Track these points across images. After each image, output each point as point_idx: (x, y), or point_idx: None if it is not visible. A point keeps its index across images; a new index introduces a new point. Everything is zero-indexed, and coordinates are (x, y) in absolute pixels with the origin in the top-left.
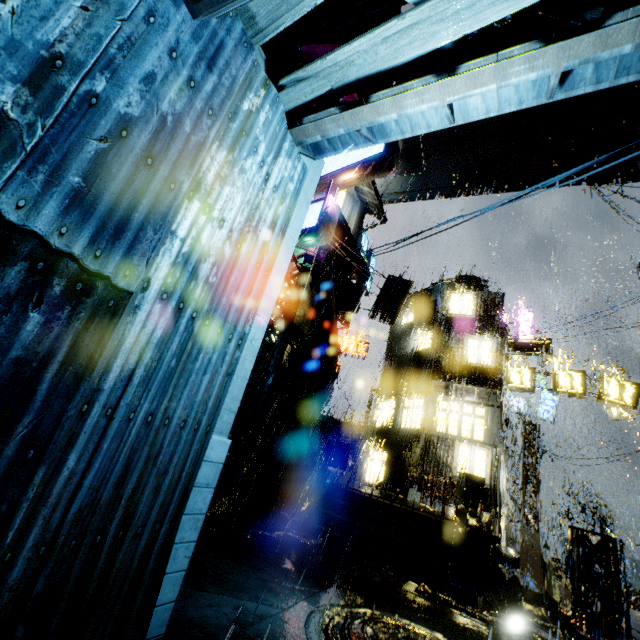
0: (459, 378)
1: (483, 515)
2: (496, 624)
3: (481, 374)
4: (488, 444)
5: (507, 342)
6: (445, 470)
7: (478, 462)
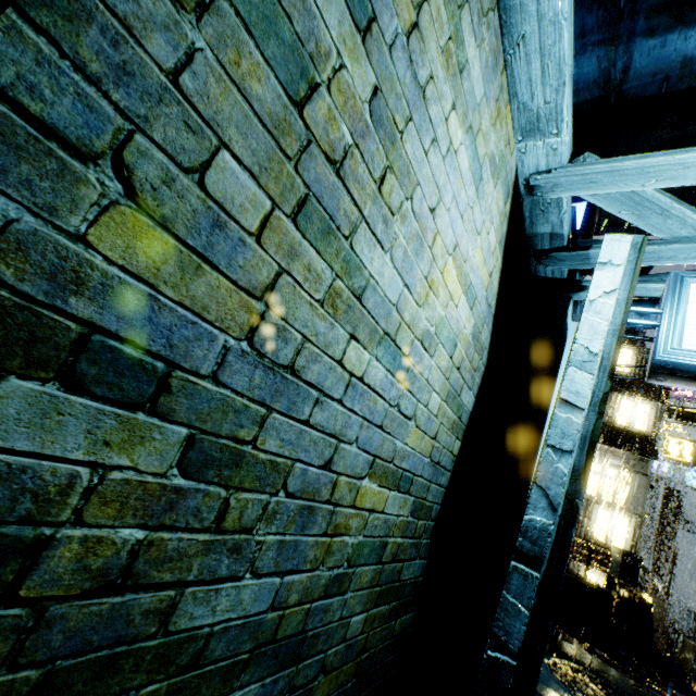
0: (606, 439)
1: (642, 594)
2: (663, 693)
3: (633, 439)
4: (631, 512)
5: (668, 408)
6: (580, 530)
7: (618, 529)
